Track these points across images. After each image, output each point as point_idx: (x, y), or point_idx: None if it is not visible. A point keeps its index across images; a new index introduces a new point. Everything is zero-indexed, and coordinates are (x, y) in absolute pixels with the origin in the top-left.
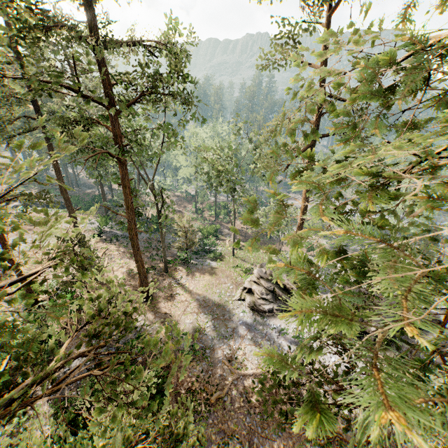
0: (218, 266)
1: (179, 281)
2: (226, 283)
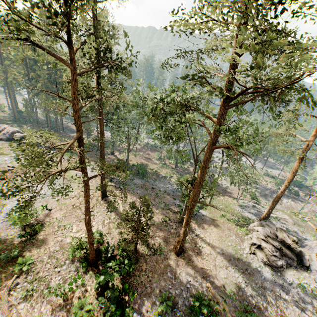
0: (209, 215)
1: (195, 233)
2: (231, 235)
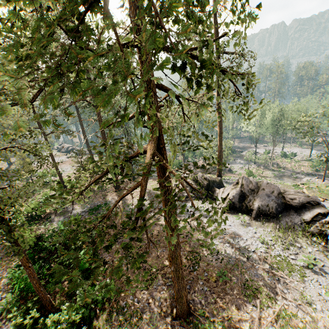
0: None
1: None
2: None
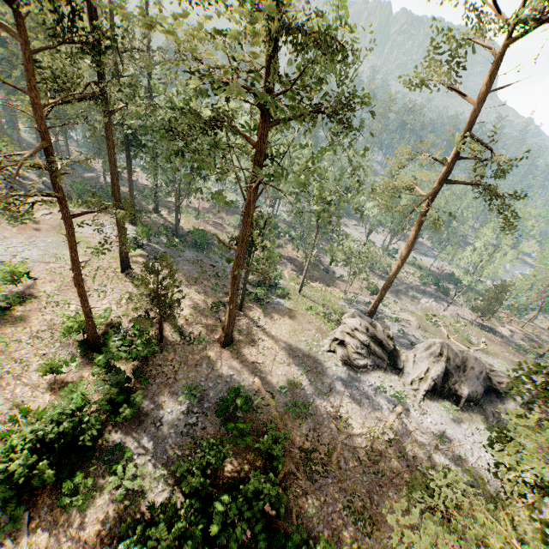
0: (291, 306)
1: (258, 323)
2: (310, 330)
